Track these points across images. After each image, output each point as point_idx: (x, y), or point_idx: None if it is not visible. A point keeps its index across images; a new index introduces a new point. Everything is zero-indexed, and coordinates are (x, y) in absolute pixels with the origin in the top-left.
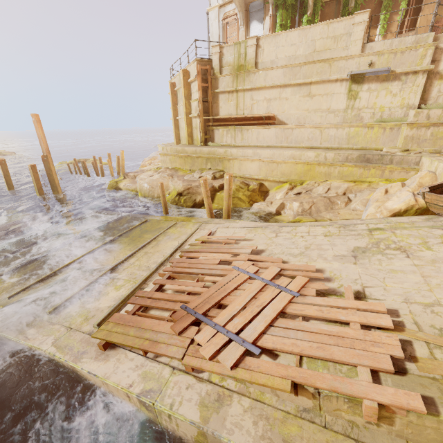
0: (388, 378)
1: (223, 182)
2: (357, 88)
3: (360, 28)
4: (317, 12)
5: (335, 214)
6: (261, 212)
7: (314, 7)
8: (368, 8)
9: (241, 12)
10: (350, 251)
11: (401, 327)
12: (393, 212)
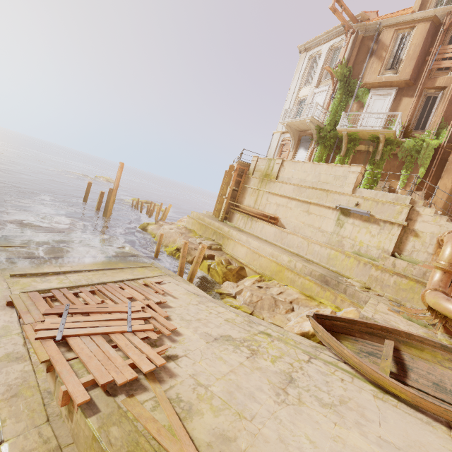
0: (98, 391)
1: (213, 253)
2: (344, 219)
3: (354, 175)
4: (349, 155)
5: (270, 316)
6: (227, 290)
7: (347, 151)
8: (393, 164)
9: (293, 140)
10: (220, 335)
11: (157, 381)
12: (302, 331)
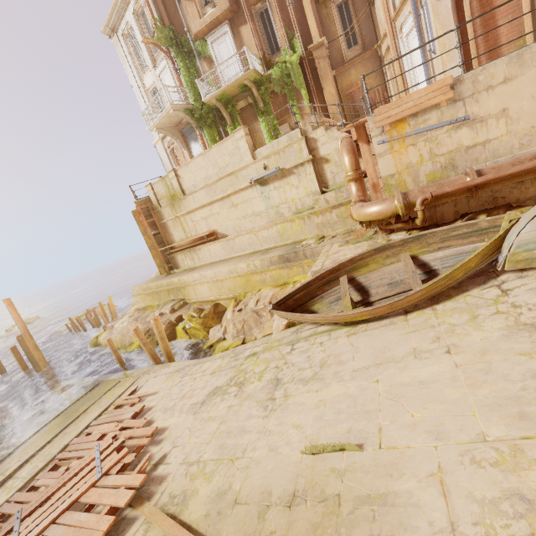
0: None
1: (179, 314)
2: (266, 190)
3: (243, 141)
4: (236, 120)
5: (260, 330)
6: (215, 338)
7: (232, 117)
8: (279, 102)
9: (177, 140)
10: (206, 395)
11: (145, 501)
12: (285, 324)
